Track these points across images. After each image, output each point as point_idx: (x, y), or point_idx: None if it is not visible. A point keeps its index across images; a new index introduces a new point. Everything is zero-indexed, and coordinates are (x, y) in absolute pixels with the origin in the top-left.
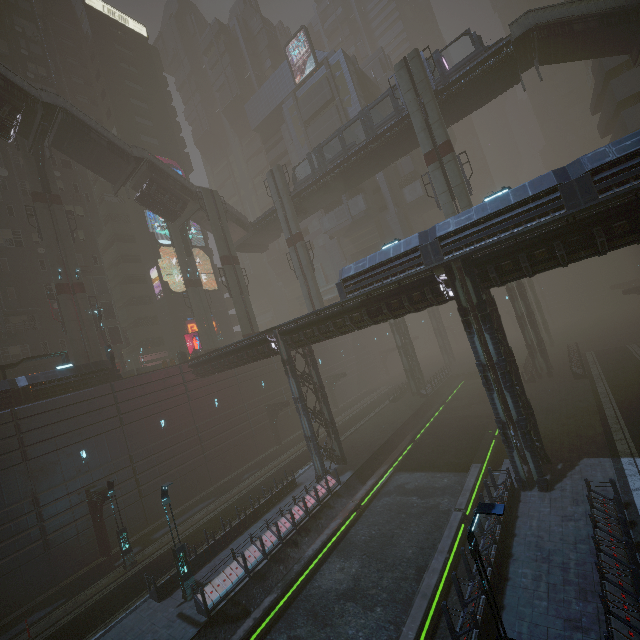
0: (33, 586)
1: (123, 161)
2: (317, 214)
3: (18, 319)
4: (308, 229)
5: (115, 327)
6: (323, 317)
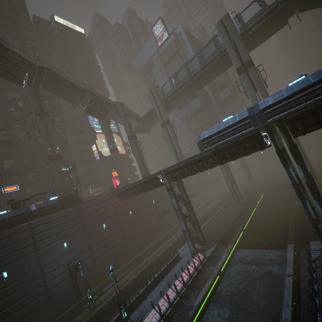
0: (43, 319)
1: (77, 92)
2: (174, 110)
3: (30, 175)
4: (169, 119)
5: (77, 176)
6: (190, 162)
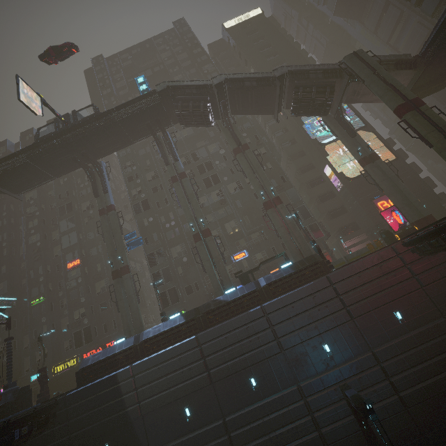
0: None
1: (271, 88)
2: None
3: (255, 235)
4: None
5: (313, 224)
6: None
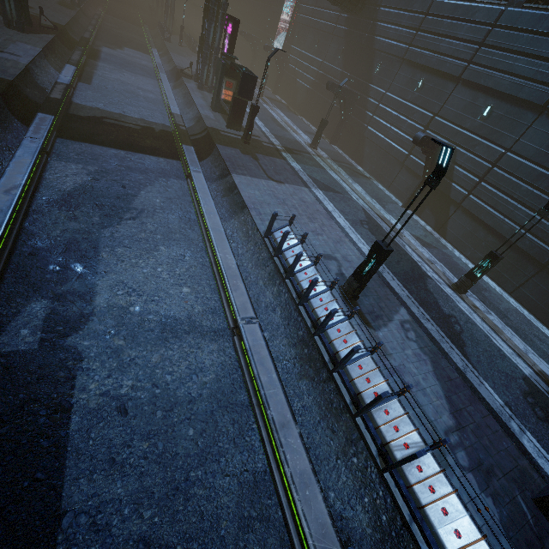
0: None
1: None
2: None
3: None
4: None
5: None
6: None
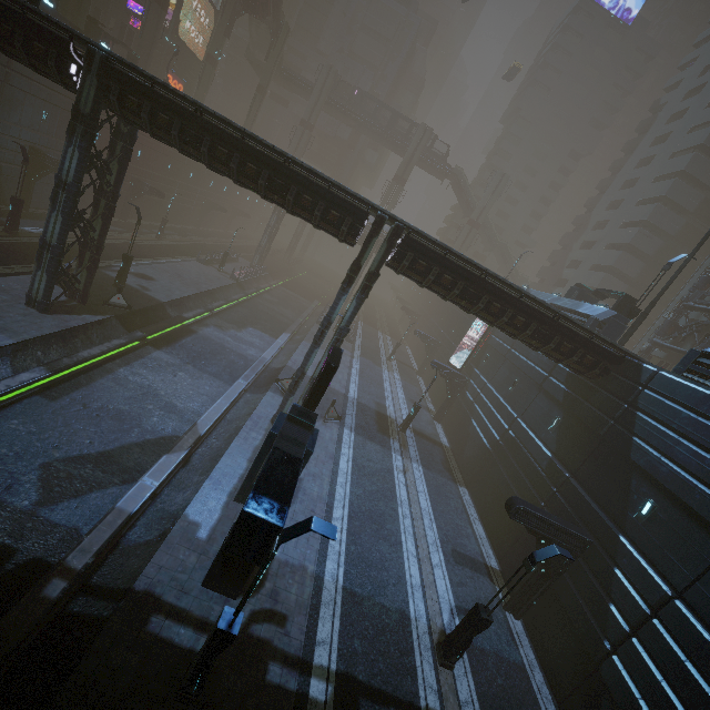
0: None
1: None
2: None
3: None
4: None
5: (133, 32)
6: None
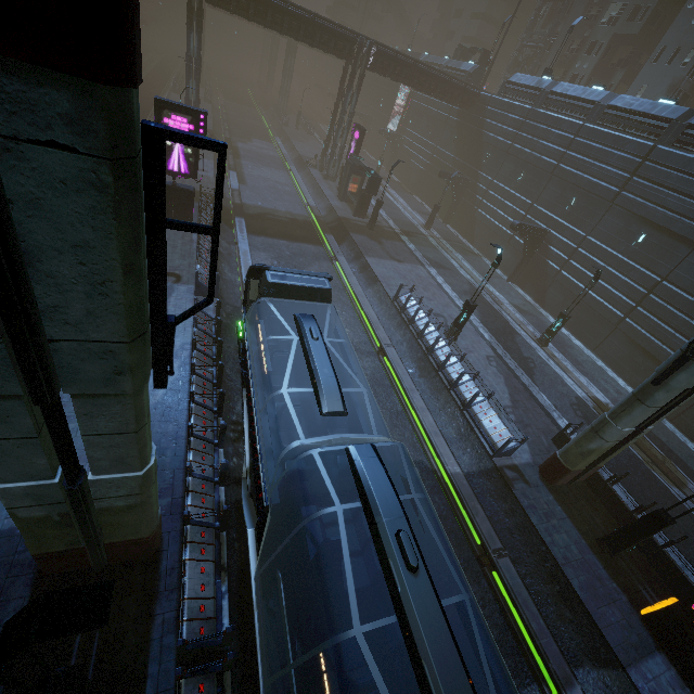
0: None
1: None
2: None
3: None
4: None
5: None
6: None
